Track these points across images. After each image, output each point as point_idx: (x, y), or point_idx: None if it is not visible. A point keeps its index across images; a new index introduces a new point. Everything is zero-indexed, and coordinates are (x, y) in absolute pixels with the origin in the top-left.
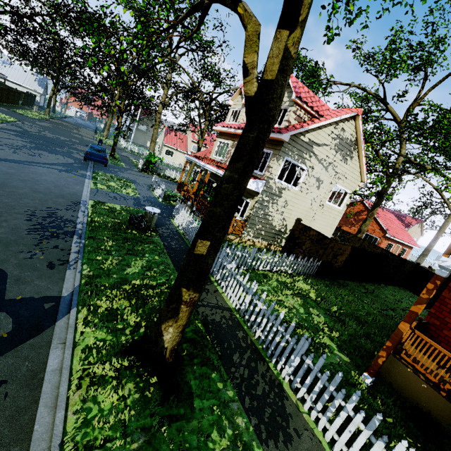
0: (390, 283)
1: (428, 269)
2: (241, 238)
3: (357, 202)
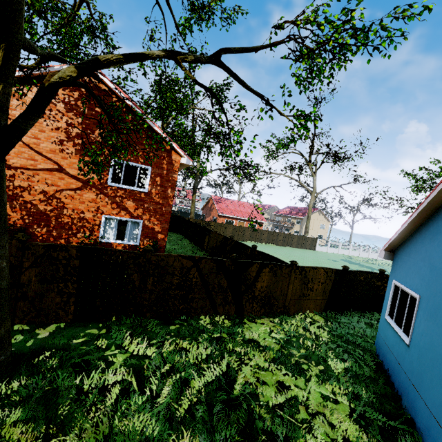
0: None
1: (201, 221)
2: None
3: (211, 199)
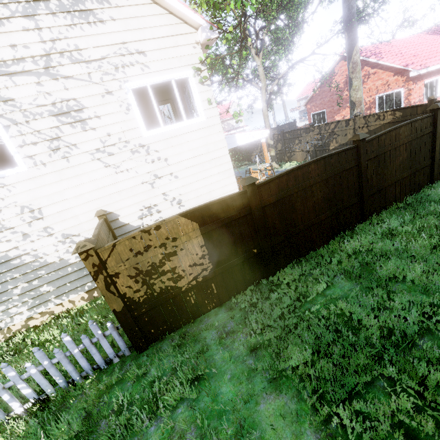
0: (432, 178)
1: None
2: (5, 329)
3: (338, 64)
